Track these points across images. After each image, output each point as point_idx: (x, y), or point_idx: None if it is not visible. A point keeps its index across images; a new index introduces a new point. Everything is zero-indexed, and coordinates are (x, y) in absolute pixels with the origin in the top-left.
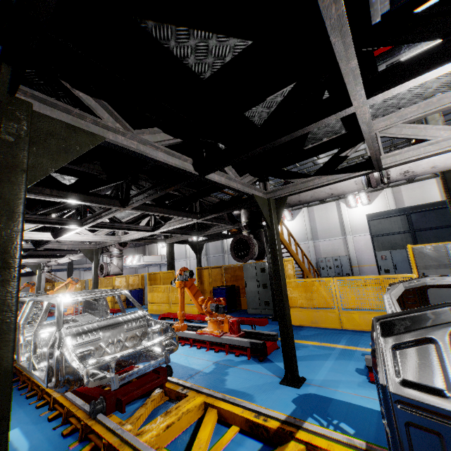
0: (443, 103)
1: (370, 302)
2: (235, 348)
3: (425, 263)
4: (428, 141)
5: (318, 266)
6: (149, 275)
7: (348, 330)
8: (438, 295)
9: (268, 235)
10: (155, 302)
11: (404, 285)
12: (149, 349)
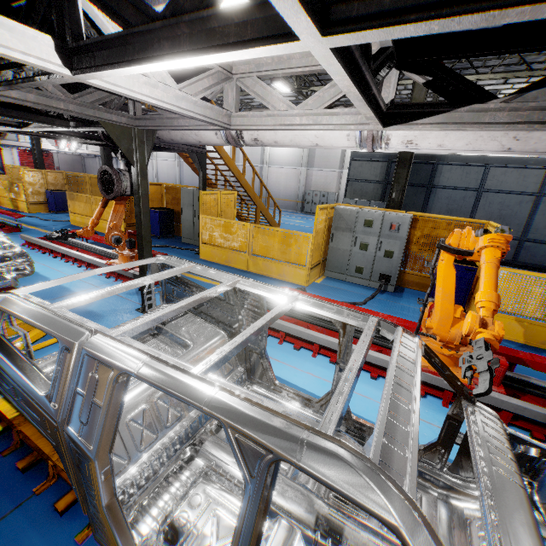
0: (292, 65)
1: (274, 252)
2: (124, 277)
3: (338, 225)
4: (268, 111)
5: (305, 199)
6: (68, 177)
7: (251, 272)
8: (337, 255)
9: (132, 174)
10: (77, 213)
11: (158, 259)
12: (1, 271)
